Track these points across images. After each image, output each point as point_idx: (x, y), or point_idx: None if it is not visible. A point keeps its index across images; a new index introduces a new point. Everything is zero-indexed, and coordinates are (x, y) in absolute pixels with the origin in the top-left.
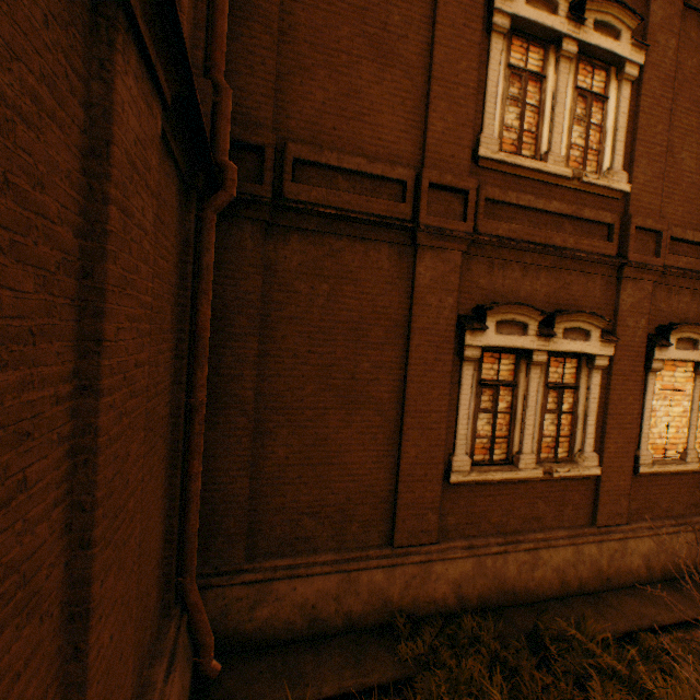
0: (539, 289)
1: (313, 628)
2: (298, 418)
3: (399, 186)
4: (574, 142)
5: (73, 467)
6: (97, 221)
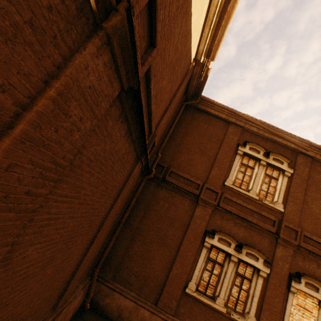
0: (240, 233)
1: (118, 318)
2: (144, 240)
3: (198, 185)
4: (264, 189)
5: (104, 217)
6: (124, 184)
